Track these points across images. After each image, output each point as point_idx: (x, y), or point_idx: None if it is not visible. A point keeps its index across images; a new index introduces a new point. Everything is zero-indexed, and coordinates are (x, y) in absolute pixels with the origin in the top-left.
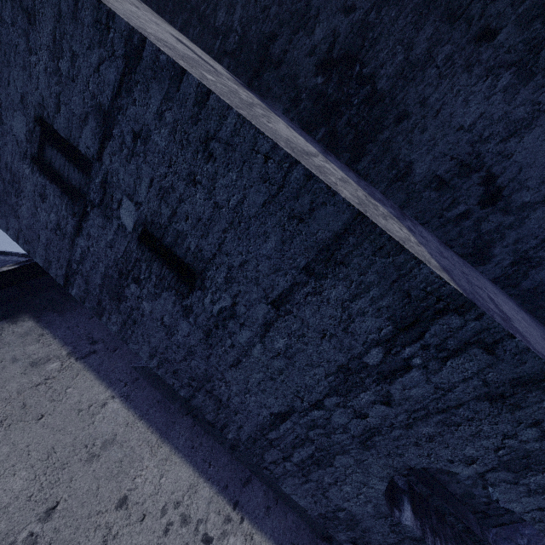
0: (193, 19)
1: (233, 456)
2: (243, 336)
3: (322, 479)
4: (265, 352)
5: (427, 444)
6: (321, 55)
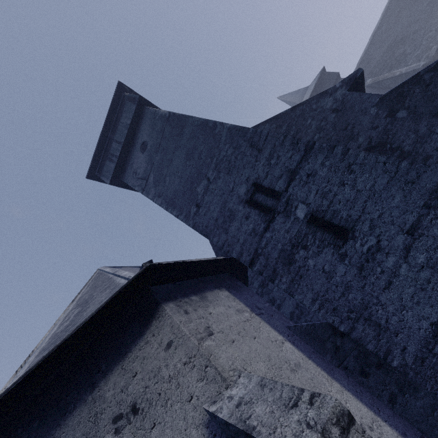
0: None
1: (395, 411)
2: (389, 262)
3: None
4: (410, 268)
5: None
6: (365, 147)
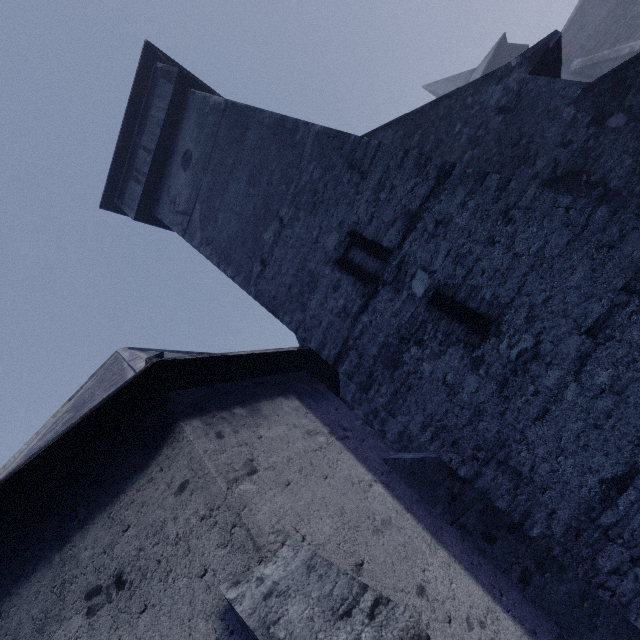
0: None
1: (526, 594)
2: (550, 378)
3: None
4: (582, 391)
5: None
6: (544, 177)
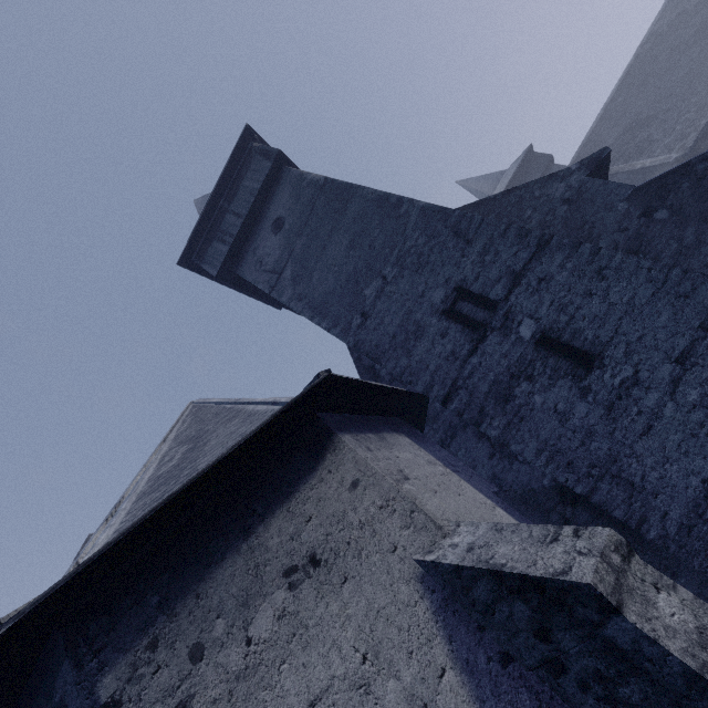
0: None
1: None
2: (650, 399)
3: None
4: (678, 408)
5: None
6: None
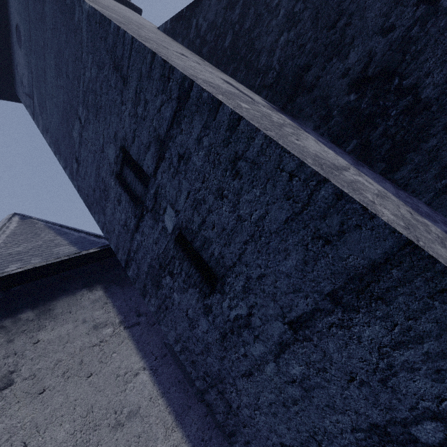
0: (241, 65)
1: None
2: (256, 349)
3: None
4: (278, 373)
5: None
6: (355, 75)
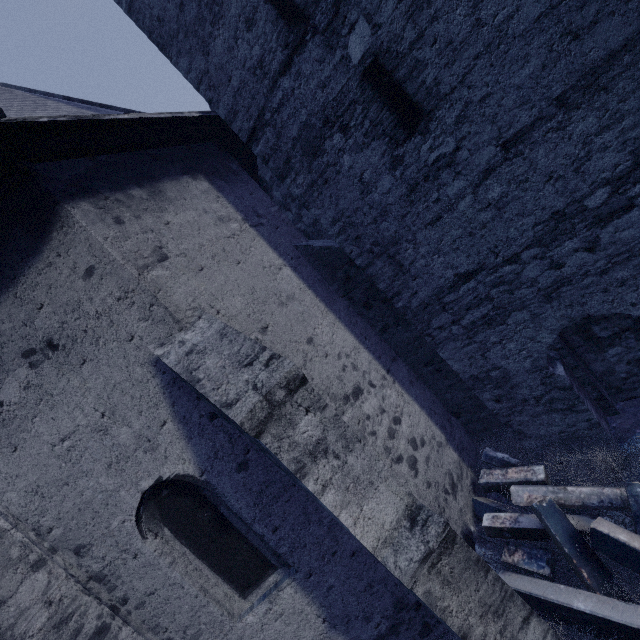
0: None
1: (382, 338)
2: (454, 188)
3: (487, 340)
4: (474, 204)
5: (616, 290)
6: None
